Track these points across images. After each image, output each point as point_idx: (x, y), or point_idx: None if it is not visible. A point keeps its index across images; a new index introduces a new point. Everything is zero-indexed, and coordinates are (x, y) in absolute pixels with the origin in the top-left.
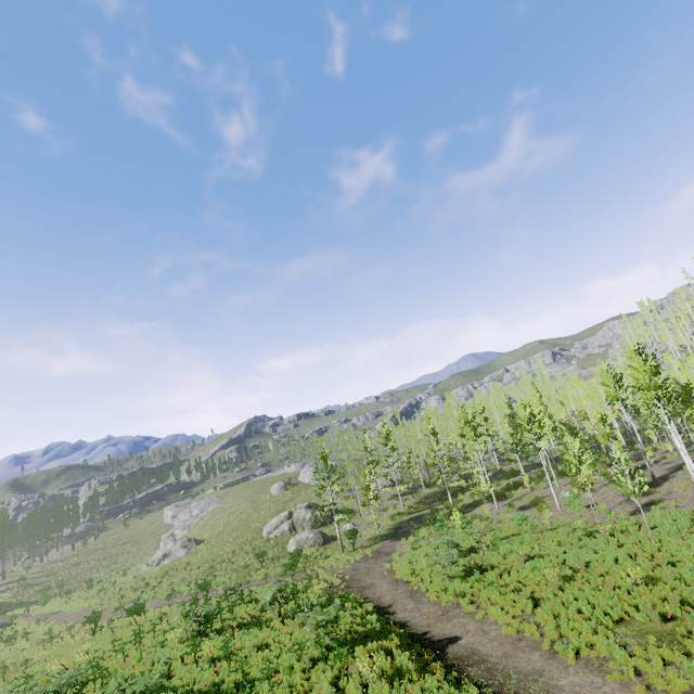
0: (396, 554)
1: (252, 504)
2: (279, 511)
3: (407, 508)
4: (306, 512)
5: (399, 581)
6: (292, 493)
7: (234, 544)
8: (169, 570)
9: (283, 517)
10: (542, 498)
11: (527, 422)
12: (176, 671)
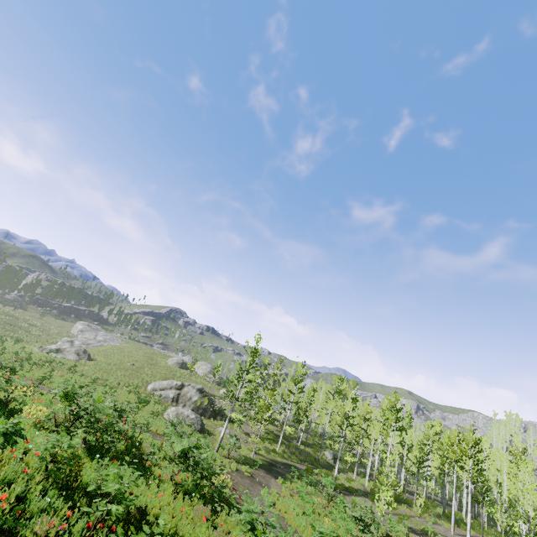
0: (274, 491)
1: (148, 360)
2: (168, 379)
3: (281, 450)
4: (195, 393)
5: (296, 532)
6: (184, 373)
7: (120, 379)
8: (54, 362)
9: (174, 384)
10: (435, 533)
11: (475, 446)
12: (3, 466)
